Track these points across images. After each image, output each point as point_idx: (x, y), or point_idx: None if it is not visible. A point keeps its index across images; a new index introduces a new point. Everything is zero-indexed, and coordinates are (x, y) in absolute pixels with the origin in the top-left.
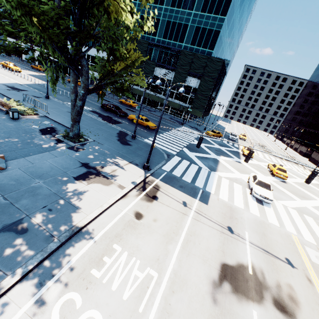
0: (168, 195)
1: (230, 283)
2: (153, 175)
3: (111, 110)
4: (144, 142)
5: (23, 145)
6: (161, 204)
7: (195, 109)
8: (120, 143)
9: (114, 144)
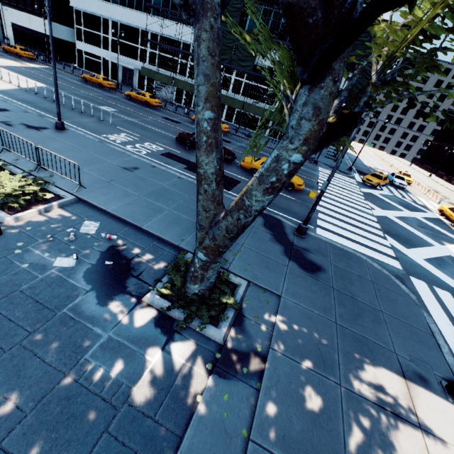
0: None
1: None
2: None
3: None
4: (327, 244)
5: (53, 447)
6: None
7: None
8: (301, 268)
9: (295, 280)
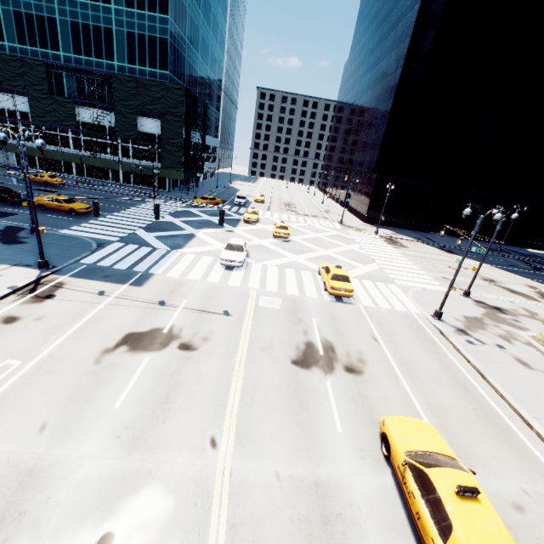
0: (76, 289)
1: (129, 346)
2: (59, 273)
3: None
4: (57, 235)
5: None
6: (58, 301)
7: (169, 169)
8: (2, 243)
9: None
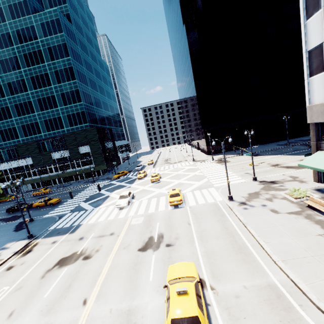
0: (43, 244)
1: (59, 265)
2: (37, 238)
3: (17, 209)
4: (41, 219)
5: None
6: (33, 252)
7: (99, 165)
8: (15, 231)
9: (8, 236)
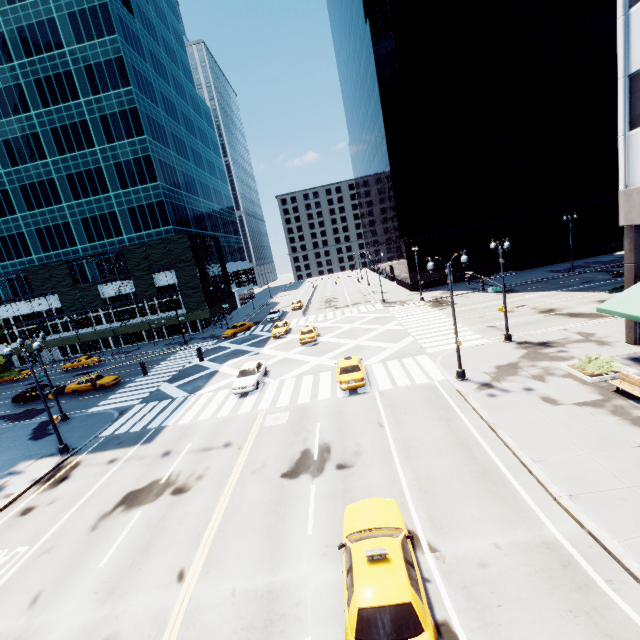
0: (90, 464)
1: (125, 505)
2: (78, 453)
3: (33, 397)
4: (84, 416)
5: None
6: (72, 481)
7: (194, 311)
8: (33, 440)
9: (19, 448)
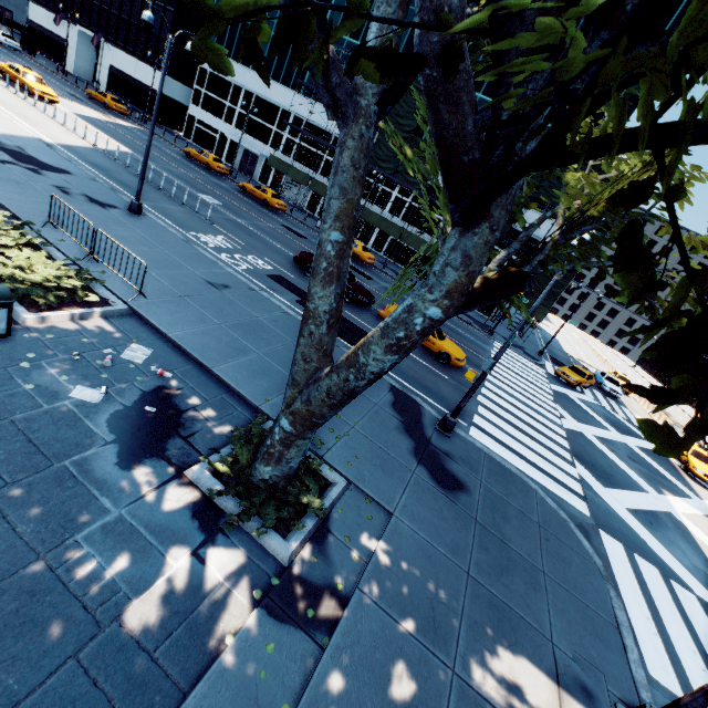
0: None
1: None
2: None
3: None
4: (482, 453)
5: None
6: None
7: (529, 296)
8: (434, 480)
9: (420, 495)
